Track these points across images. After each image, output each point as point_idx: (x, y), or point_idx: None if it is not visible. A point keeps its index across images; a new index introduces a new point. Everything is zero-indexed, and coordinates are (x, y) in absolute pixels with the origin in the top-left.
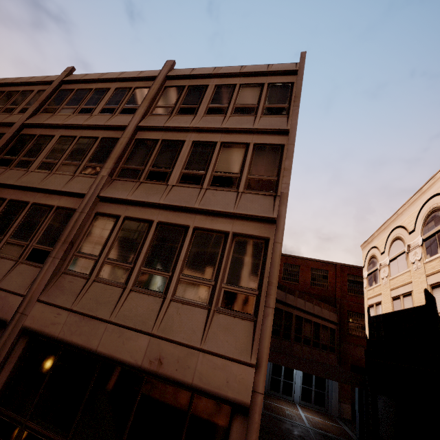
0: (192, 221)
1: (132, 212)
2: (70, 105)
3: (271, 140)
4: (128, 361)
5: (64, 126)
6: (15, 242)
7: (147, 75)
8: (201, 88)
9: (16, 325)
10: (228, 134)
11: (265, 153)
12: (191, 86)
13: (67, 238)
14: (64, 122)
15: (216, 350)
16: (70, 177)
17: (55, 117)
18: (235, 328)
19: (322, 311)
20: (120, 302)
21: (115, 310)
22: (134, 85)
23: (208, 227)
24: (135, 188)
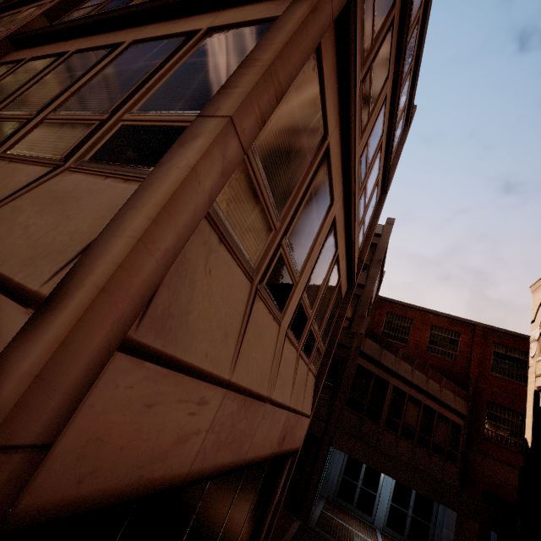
0: (135, 35)
1: (46, 50)
2: None
3: None
4: None
5: None
6: None
7: None
8: None
9: None
10: None
11: None
12: None
13: None
14: None
15: None
16: None
17: None
18: (82, 199)
19: (442, 392)
20: None
21: None
22: None
23: (160, 33)
24: None
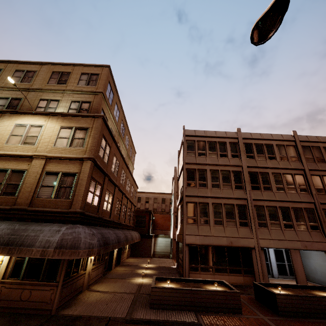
0: None
1: None
2: (259, 154)
3: None
4: None
5: (271, 167)
6: (300, 224)
7: (289, 139)
8: (318, 148)
9: None
10: None
11: None
12: (312, 147)
13: (324, 220)
14: (269, 165)
15: None
16: (297, 194)
17: (259, 161)
18: None
19: None
20: None
21: None
22: (284, 143)
23: None
24: None
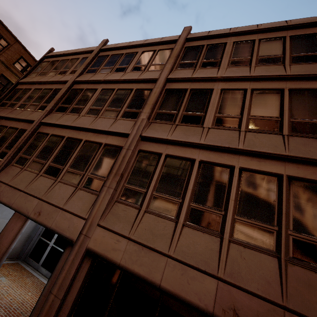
0: (237, 162)
1: (172, 150)
2: (107, 66)
3: (309, 85)
4: (196, 304)
5: (105, 81)
6: (74, 171)
7: (169, 39)
8: (220, 45)
9: (81, 246)
10: (257, 82)
11: (304, 98)
12: (210, 45)
13: (118, 171)
14: (104, 78)
15: (307, 313)
16: (113, 120)
17: (97, 75)
18: None
19: None
20: (175, 237)
21: (172, 244)
22: (157, 48)
23: (256, 168)
24: (172, 129)
